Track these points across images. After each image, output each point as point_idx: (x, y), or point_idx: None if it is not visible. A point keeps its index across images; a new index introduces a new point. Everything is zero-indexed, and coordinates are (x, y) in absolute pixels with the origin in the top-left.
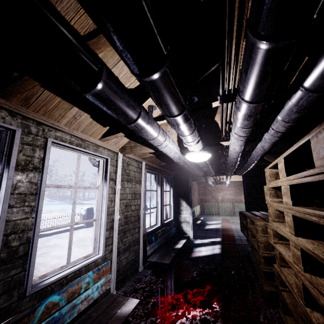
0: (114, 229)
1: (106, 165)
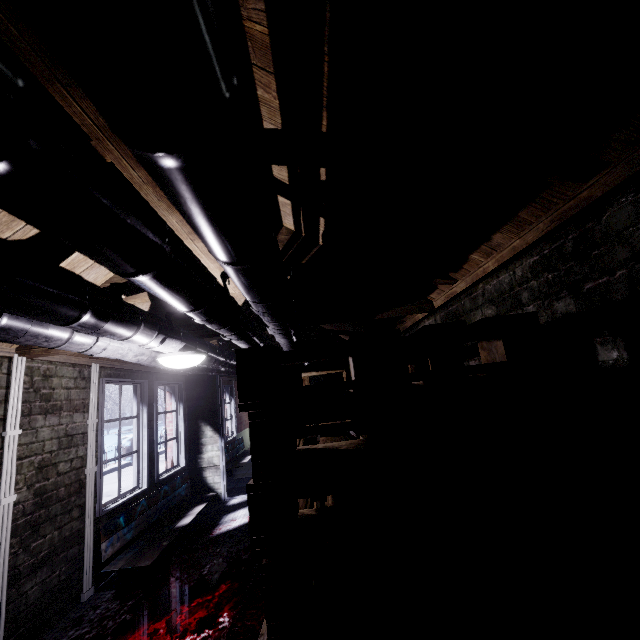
0: None
1: None
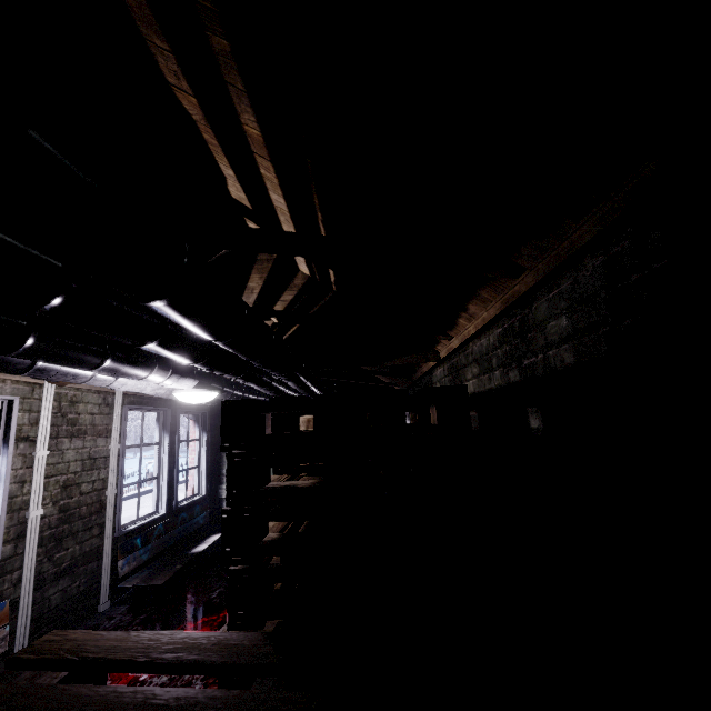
0: (27, 538)
1: (9, 412)
